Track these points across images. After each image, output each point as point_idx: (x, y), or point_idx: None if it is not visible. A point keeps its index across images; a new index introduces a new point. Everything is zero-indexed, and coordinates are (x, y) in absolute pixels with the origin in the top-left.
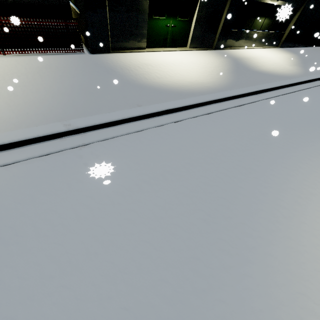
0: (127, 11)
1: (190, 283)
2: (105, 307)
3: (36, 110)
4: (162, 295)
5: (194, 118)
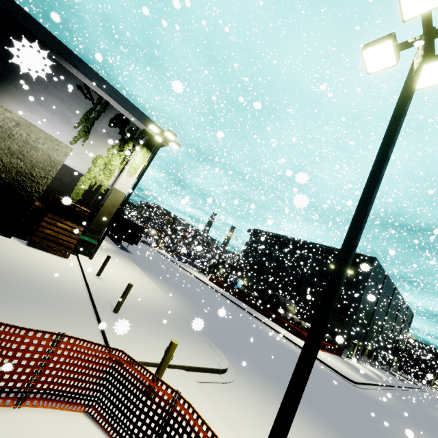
0: (347, 346)
1: (433, 416)
2: (426, 414)
3: (363, 376)
4: (431, 416)
5: (395, 390)
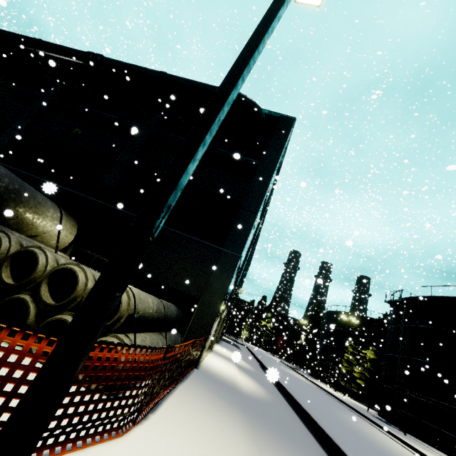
0: None
1: None
2: None
3: (293, 453)
4: None
5: None
